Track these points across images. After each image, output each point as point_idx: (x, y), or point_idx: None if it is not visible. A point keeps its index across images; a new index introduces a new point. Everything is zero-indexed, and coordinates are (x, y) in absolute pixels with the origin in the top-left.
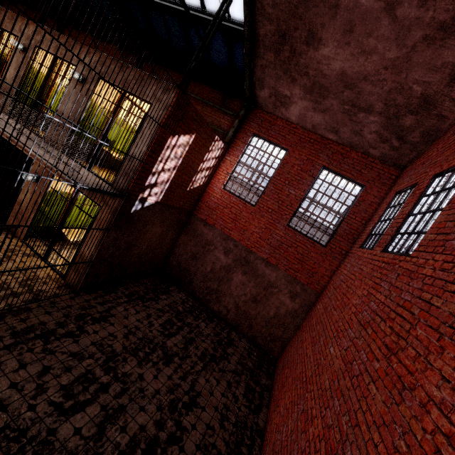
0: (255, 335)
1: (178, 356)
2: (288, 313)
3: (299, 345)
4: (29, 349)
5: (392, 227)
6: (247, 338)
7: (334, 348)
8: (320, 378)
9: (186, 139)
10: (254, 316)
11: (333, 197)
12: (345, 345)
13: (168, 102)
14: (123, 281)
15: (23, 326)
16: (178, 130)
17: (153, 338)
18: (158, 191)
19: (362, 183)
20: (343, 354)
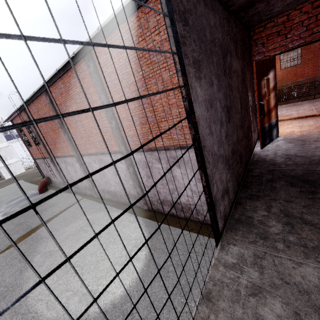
0: None
1: None
2: None
3: None
4: None
5: None
6: None
7: None
8: None
9: None
10: None
11: None
12: None
13: None
14: None
15: None
16: None
17: None
18: None
19: None
20: None
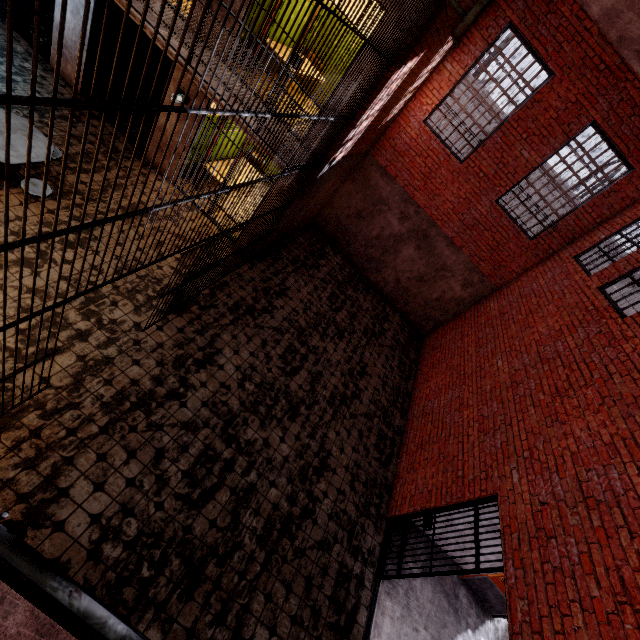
0: (409, 312)
1: (347, 332)
2: (453, 299)
3: (458, 336)
4: (246, 324)
5: (628, 262)
6: (399, 313)
7: (503, 362)
8: (481, 380)
9: (411, 64)
10: (414, 295)
11: (578, 176)
12: (516, 366)
13: (418, 25)
14: (282, 241)
15: (232, 302)
16: (409, 57)
17: (325, 314)
18: (350, 144)
19: (633, 165)
20: (512, 373)
